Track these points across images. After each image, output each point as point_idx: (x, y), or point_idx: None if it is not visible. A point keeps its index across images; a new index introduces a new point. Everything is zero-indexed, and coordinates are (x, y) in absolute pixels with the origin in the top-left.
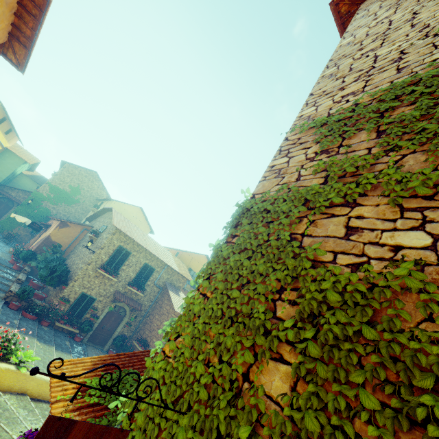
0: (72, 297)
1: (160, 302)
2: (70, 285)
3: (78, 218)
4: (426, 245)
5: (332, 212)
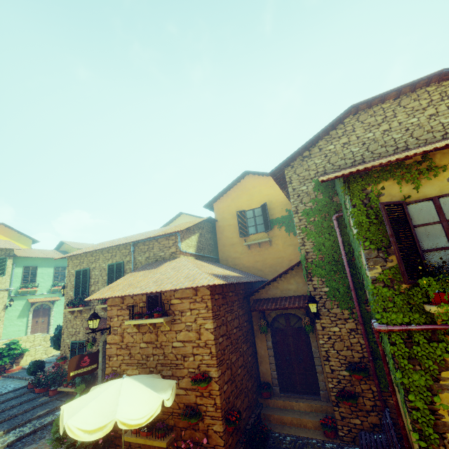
0: (68, 352)
1: None
2: (62, 340)
3: None
4: None
5: None
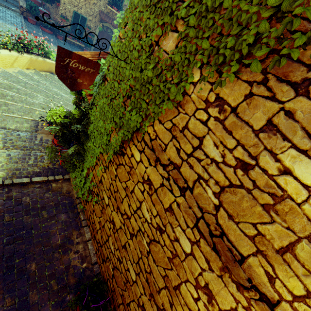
0: (68, 15)
1: None
2: (61, 2)
3: None
4: None
5: None
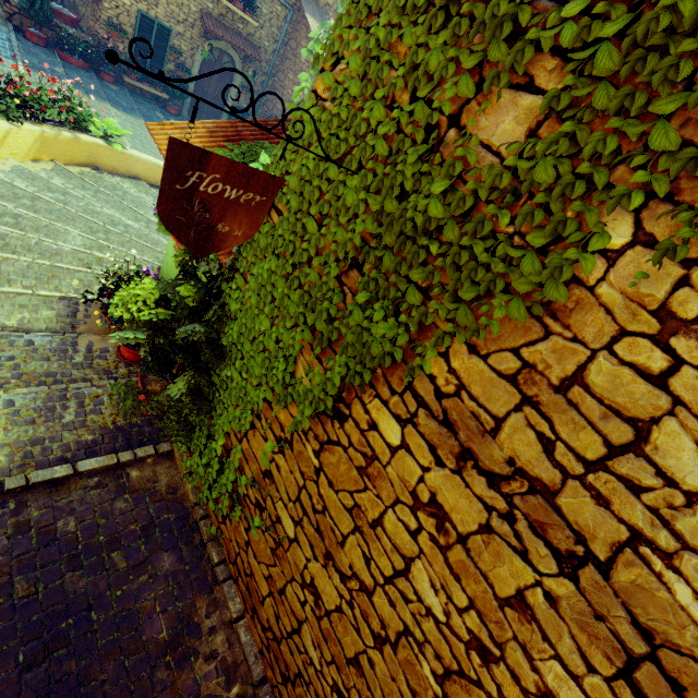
0: (125, 22)
1: (292, 45)
2: None
3: None
4: None
5: None
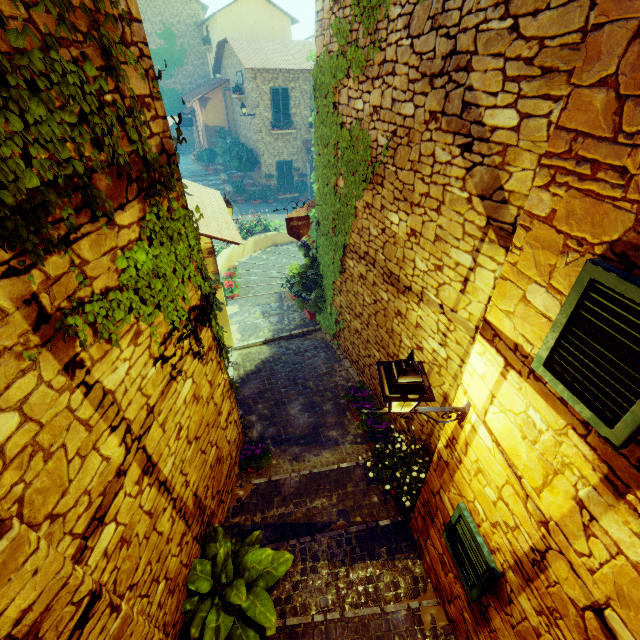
0: (272, 171)
1: None
2: (262, 162)
3: (204, 75)
4: (362, 109)
5: (344, 84)
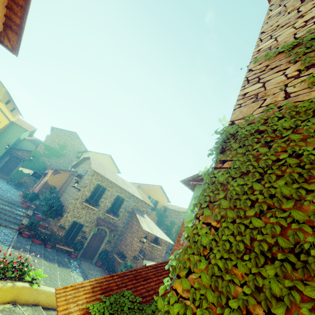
0: (66, 225)
1: (130, 224)
2: (64, 216)
3: (66, 167)
4: None
5: None
